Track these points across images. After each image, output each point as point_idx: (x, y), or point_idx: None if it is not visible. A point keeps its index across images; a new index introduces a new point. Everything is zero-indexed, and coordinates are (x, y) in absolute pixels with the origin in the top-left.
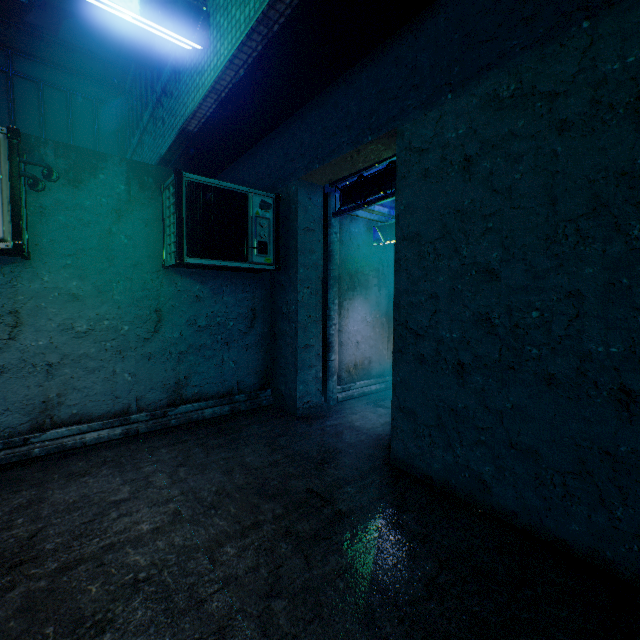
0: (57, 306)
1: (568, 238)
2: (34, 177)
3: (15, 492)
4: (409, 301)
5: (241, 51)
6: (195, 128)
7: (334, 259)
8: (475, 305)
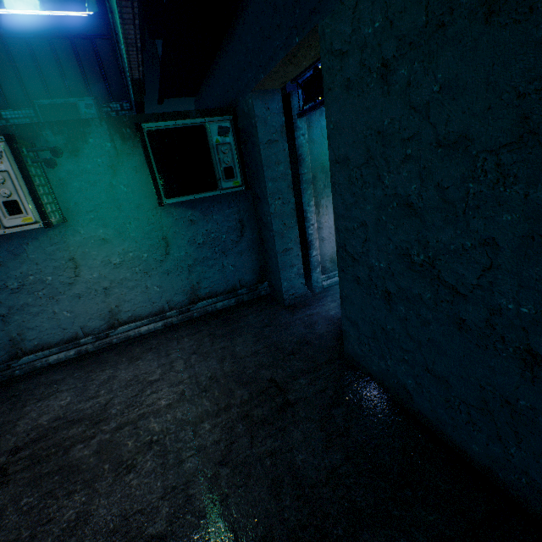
0: (96, 249)
1: (487, 174)
2: (44, 161)
3: (103, 370)
4: (345, 226)
5: (122, 6)
6: (140, 76)
7: (304, 162)
8: (397, 239)
